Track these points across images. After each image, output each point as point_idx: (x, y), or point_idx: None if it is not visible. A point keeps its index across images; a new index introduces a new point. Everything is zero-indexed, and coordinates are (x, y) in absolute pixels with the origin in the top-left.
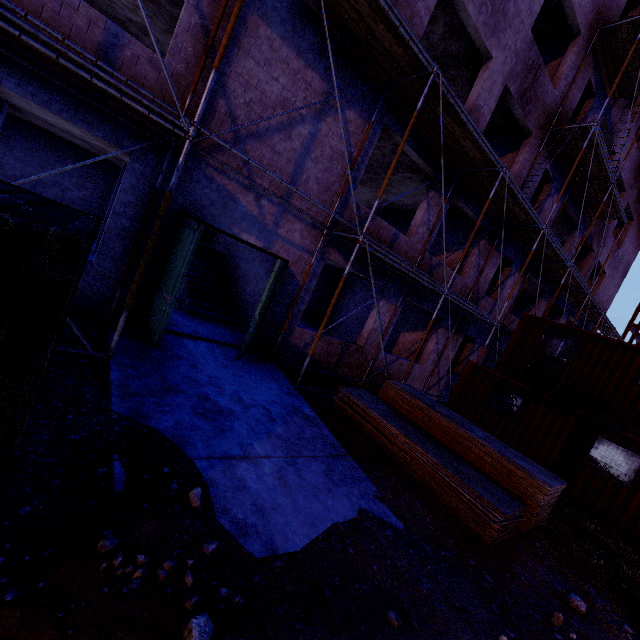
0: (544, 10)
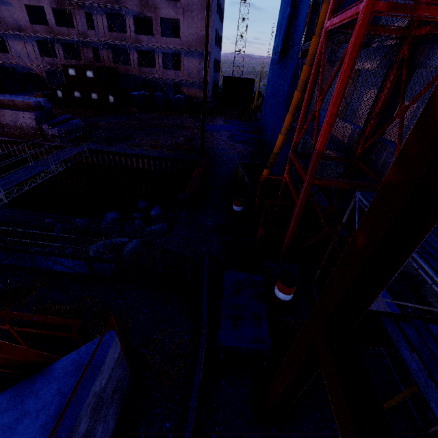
0: None
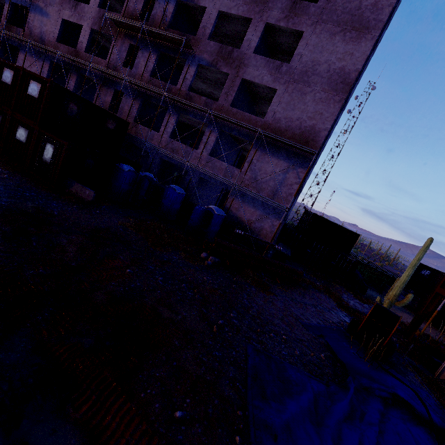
0: None
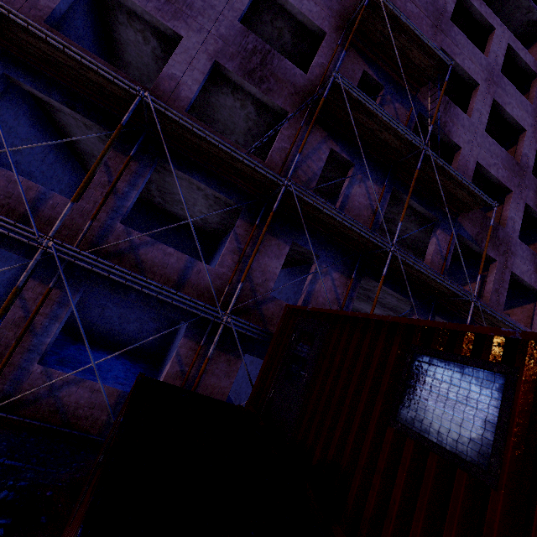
0: (294, 33)
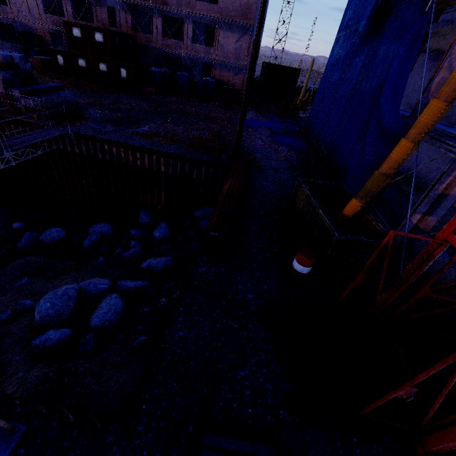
0: None
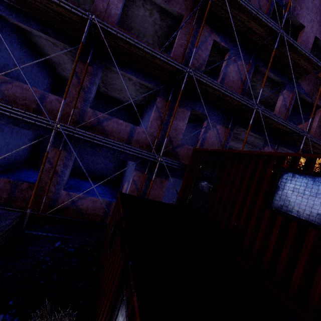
0: None
